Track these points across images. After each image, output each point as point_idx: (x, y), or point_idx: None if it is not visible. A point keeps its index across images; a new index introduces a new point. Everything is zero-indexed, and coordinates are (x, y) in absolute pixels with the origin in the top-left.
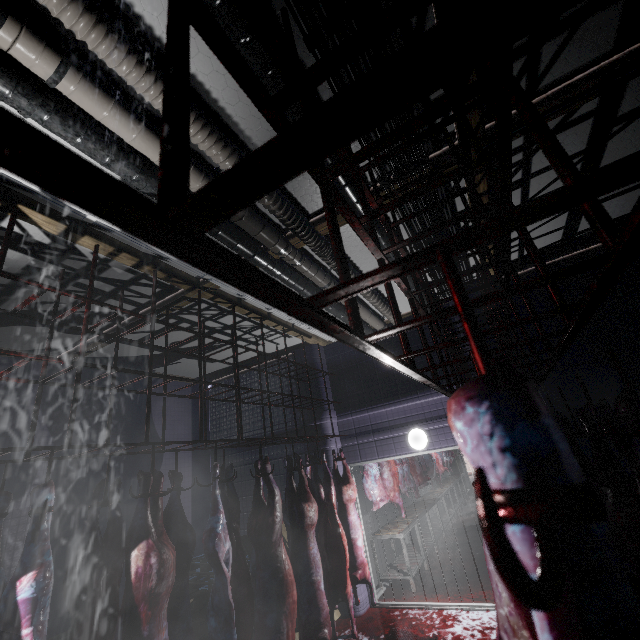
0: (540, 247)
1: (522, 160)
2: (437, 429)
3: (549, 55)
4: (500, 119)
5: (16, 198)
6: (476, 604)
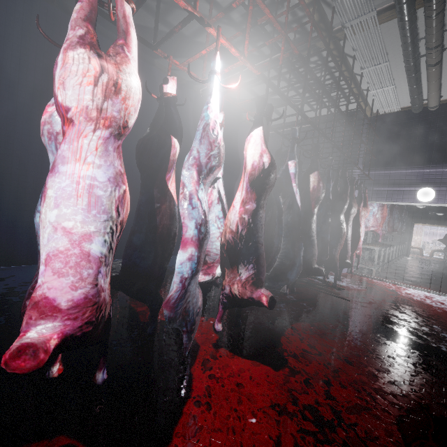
0: None
1: None
2: None
3: None
4: None
5: None
6: (421, 288)
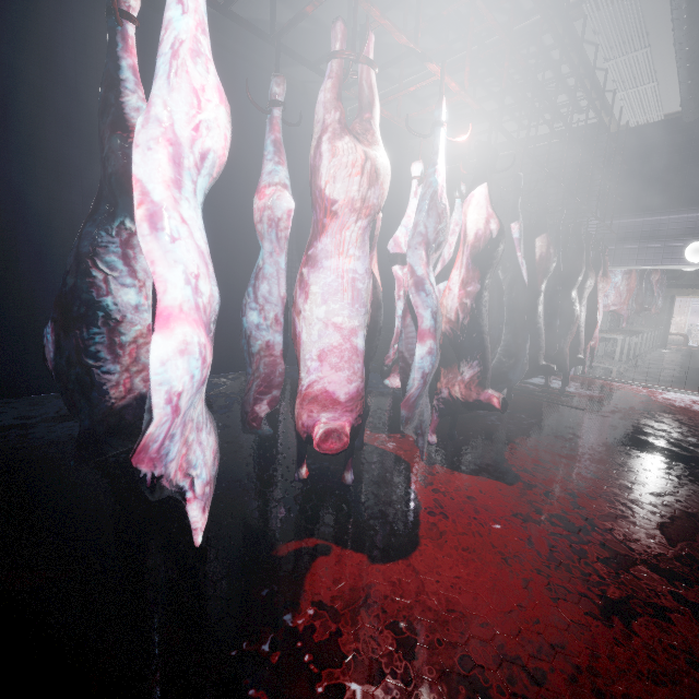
0: None
1: None
2: None
3: None
4: None
5: None
6: (685, 391)
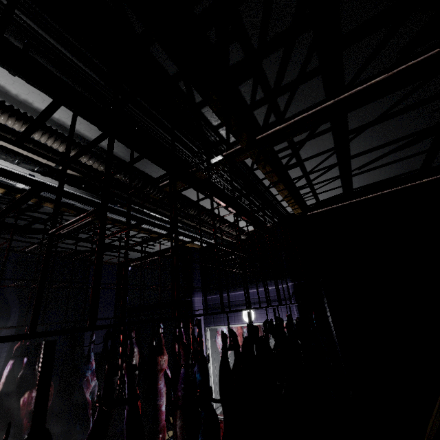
0: (330, 196)
1: (292, 153)
2: (260, 310)
3: (283, 103)
4: (126, 216)
5: None
6: None
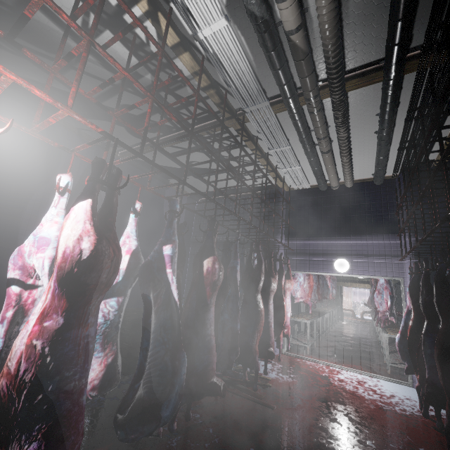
0: None
1: None
2: (358, 262)
3: None
4: None
5: (159, 6)
6: (353, 369)
